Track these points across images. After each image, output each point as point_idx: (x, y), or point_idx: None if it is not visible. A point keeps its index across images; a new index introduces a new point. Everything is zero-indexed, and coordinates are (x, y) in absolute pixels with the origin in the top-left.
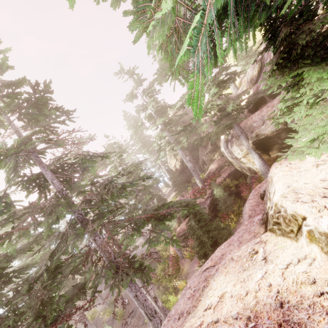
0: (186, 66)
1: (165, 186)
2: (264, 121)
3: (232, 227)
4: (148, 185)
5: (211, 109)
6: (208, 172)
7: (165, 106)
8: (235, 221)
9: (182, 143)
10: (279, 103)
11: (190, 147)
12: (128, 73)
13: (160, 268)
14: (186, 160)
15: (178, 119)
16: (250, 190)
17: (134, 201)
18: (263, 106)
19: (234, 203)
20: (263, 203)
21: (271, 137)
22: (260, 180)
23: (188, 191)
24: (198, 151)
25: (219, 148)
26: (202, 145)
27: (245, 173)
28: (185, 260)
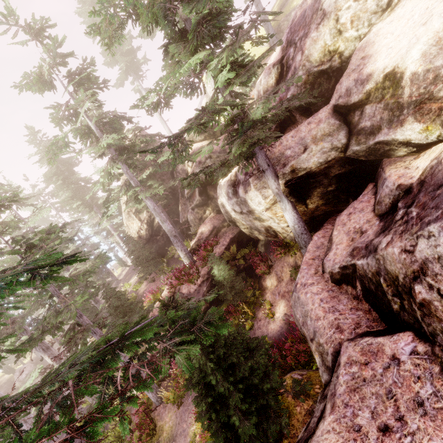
0: (170, 16)
1: (120, 266)
2: (306, 145)
3: (248, 328)
4: (82, 272)
5: (221, 113)
6: (198, 239)
7: (120, 118)
8: (251, 317)
9: (154, 187)
10: (331, 116)
11: (164, 198)
12: (28, 29)
13: (112, 437)
14: (162, 219)
15: (145, 145)
16: (268, 262)
17: (56, 299)
18: (292, 128)
19: (246, 286)
20: (345, 292)
21: (316, 173)
22: (283, 245)
23: (162, 272)
24: (177, 206)
25: (213, 200)
26: (184, 195)
27: (256, 237)
28: (165, 407)
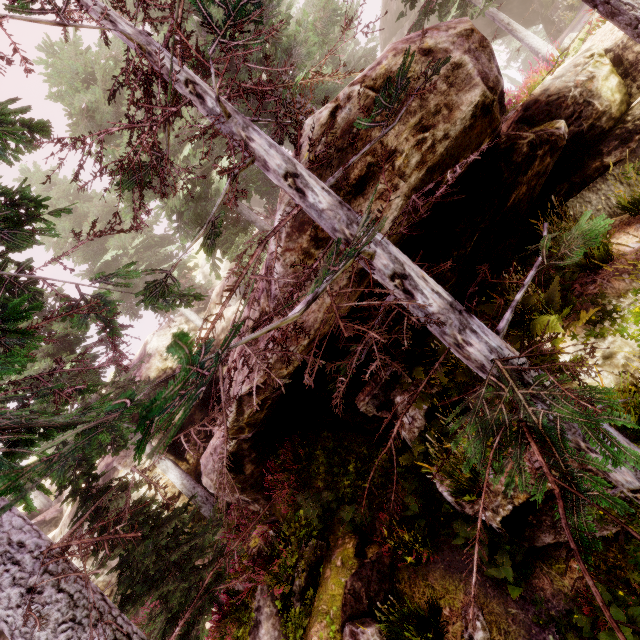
0: None
1: None
2: None
3: None
4: None
5: None
6: None
7: None
8: None
9: None
10: None
11: None
12: None
13: None
14: None
15: None
16: None
17: None
18: None
19: None
20: None
21: (184, 424)
22: None
23: None
24: None
25: None
26: None
27: None
28: None
